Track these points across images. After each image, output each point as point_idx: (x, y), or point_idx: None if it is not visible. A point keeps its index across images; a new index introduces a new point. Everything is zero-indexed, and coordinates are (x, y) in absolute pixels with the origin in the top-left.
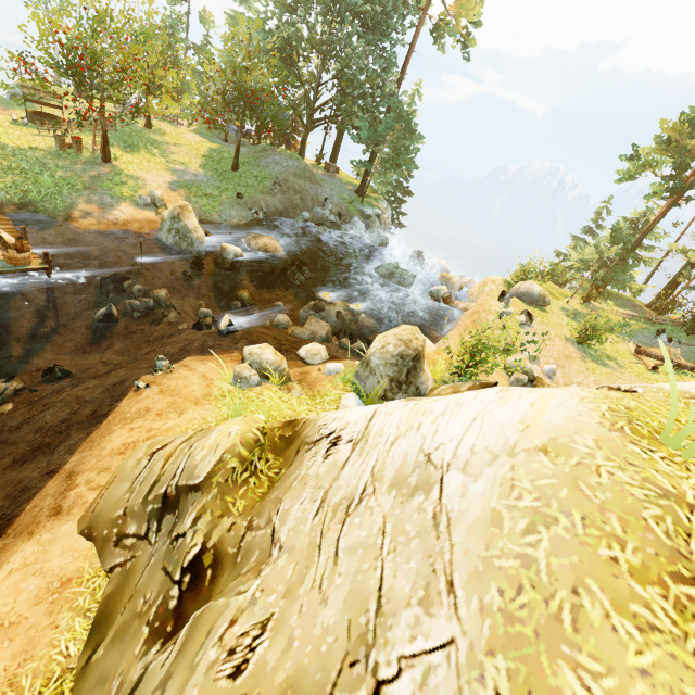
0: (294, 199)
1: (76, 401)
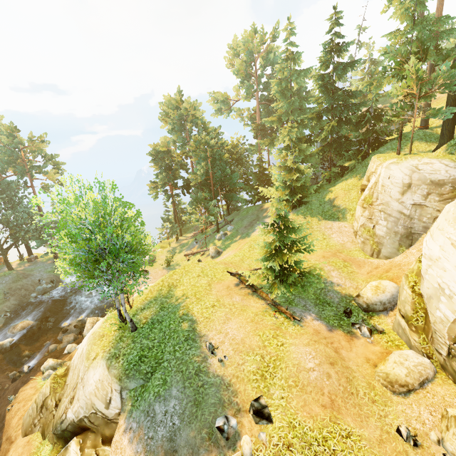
0: (22, 293)
1: None
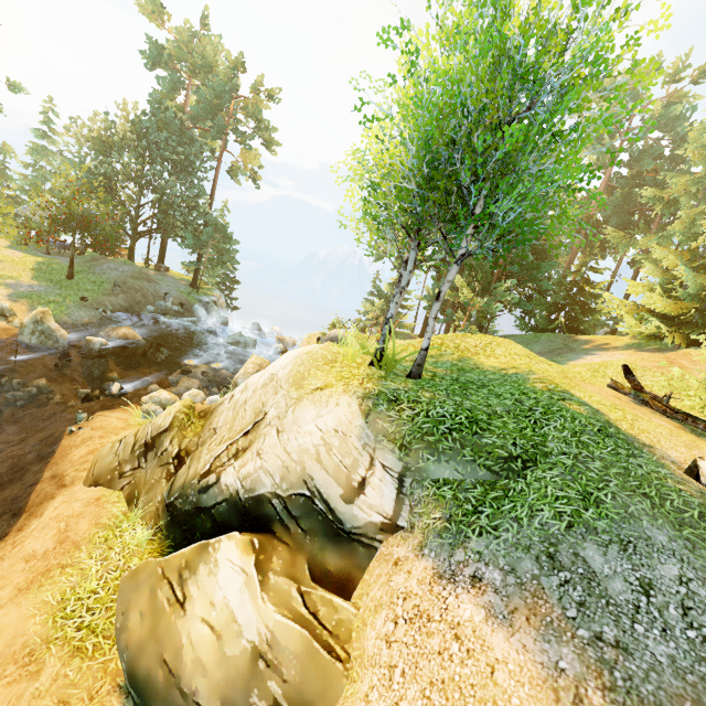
0: (137, 296)
1: (11, 458)
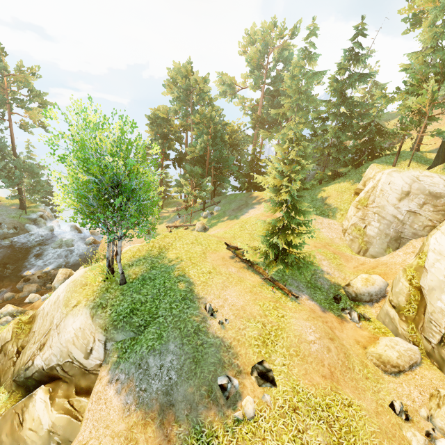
0: None
1: None
